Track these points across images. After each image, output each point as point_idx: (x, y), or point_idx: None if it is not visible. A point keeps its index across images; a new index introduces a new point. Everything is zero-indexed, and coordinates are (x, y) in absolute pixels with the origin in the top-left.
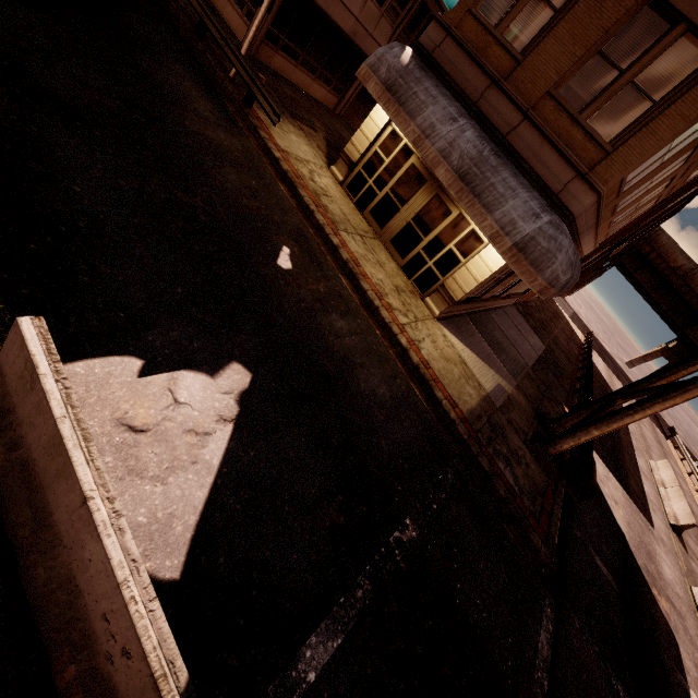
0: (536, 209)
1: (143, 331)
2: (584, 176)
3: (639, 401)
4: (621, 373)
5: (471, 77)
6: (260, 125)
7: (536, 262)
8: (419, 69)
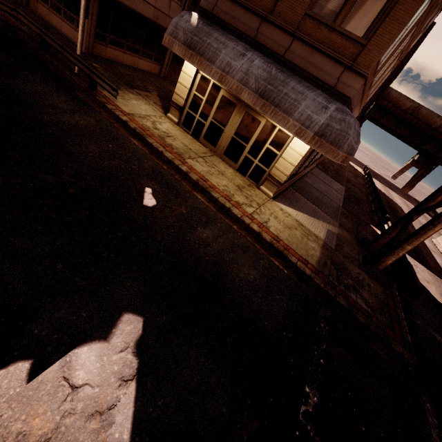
0: (323, 103)
1: (27, 326)
2: (350, 67)
3: (435, 217)
4: (391, 185)
5: (246, 20)
6: (106, 101)
7: (334, 141)
8: (206, 25)
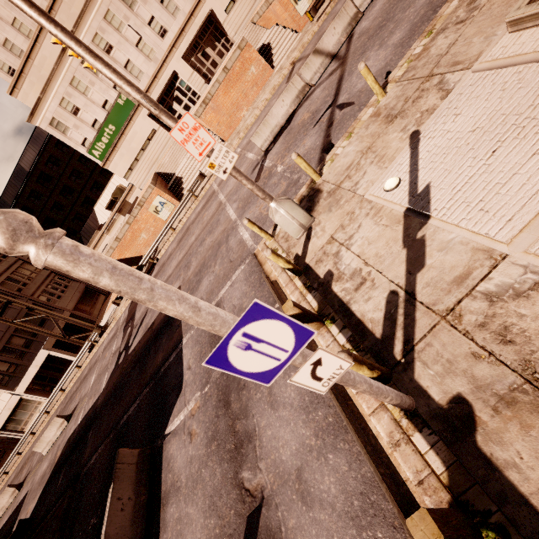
0: None
1: None
2: None
3: None
4: None
5: None
6: None
7: None
8: None
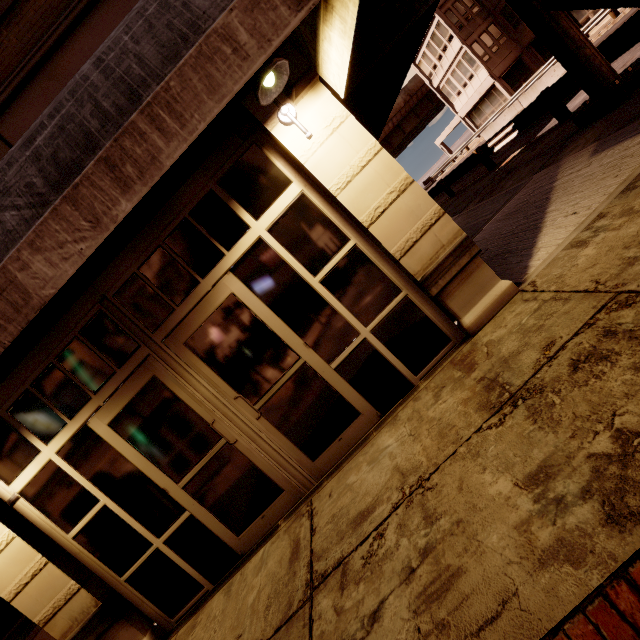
0: None
1: None
2: None
3: None
4: None
5: None
6: None
7: None
8: None
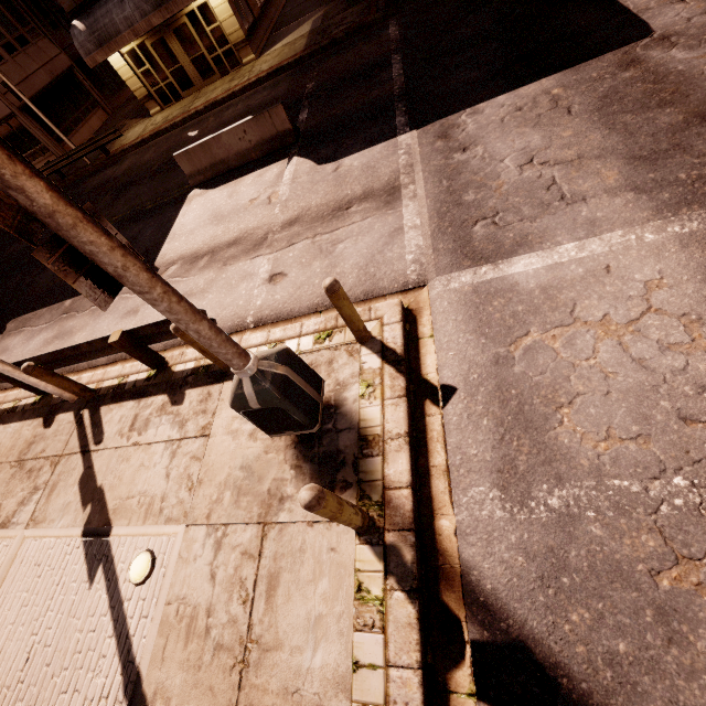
0: None
1: None
2: None
3: None
4: None
5: None
6: (121, 149)
7: None
8: (88, 18)
